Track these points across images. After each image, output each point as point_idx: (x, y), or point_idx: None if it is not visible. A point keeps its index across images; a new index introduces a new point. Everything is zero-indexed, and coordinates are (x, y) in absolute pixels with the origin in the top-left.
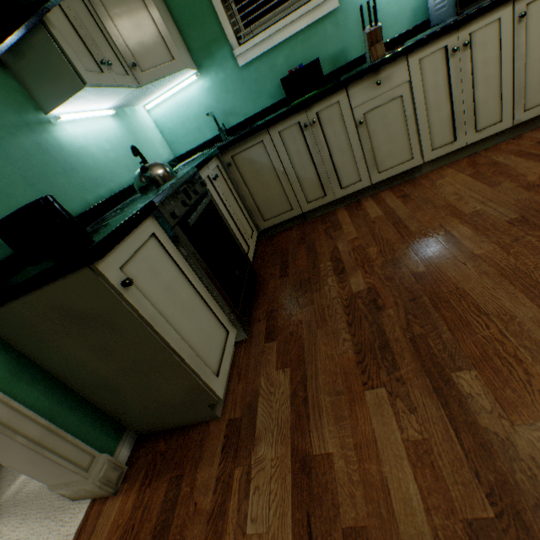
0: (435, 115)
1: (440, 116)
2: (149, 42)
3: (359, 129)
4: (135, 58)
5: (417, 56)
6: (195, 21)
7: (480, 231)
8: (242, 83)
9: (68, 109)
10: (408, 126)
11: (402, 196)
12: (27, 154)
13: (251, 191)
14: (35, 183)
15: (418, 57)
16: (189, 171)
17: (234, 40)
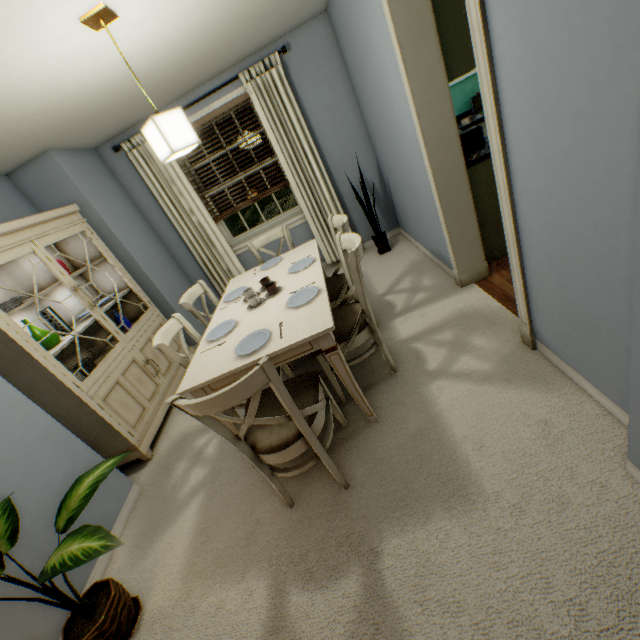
0: None
1: None
2: None
3: None
4: None
5: None
6: None
7: None
8: None
9: None
10: None
11: None
12: None
13: None
14: None
15: None
16: None
17: None
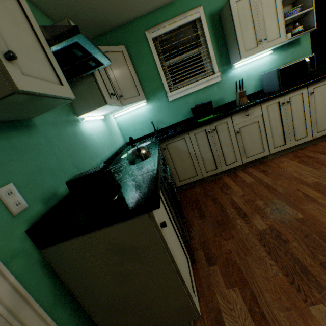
0: (275, 131)
1: (277, 132)
2: (129, 86)
3: (236, 135)
4: (121, 93)
5: (265, 104)
6: (149, 79)
7: (325, 194)
8: (169, 109)
9: (88, 114)
10: (262, 136)
11: (262, 171)
12: (69, 137)
13: (174, 164)
14: (72, 154)
15: (266, 105)
16: (158, 152)
17: (168, 89)
